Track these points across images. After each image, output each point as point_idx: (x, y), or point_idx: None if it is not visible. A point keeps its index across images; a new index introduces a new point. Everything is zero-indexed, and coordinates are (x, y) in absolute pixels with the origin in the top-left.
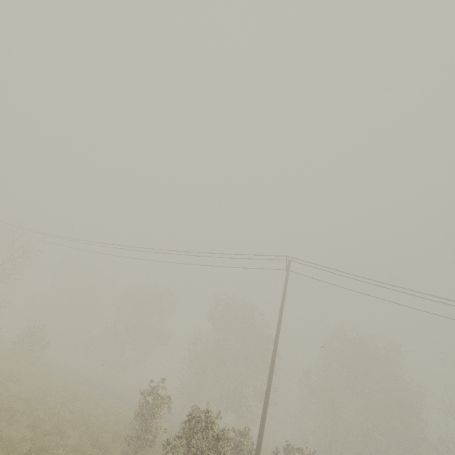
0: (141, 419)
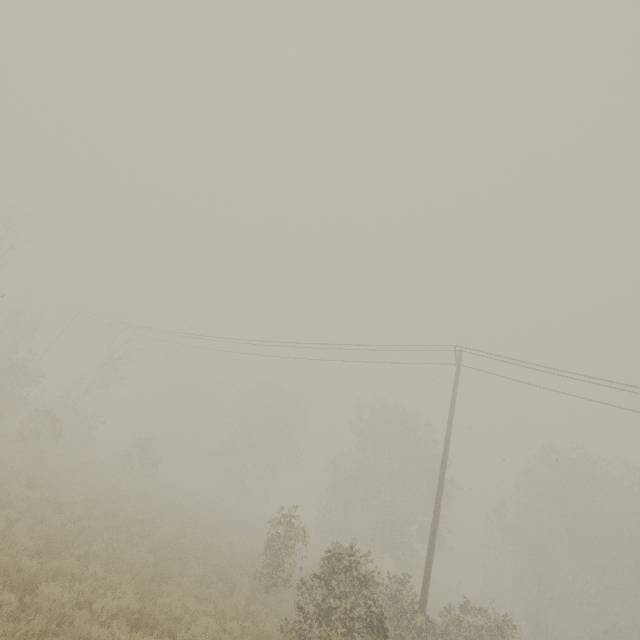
0: (271, 553)
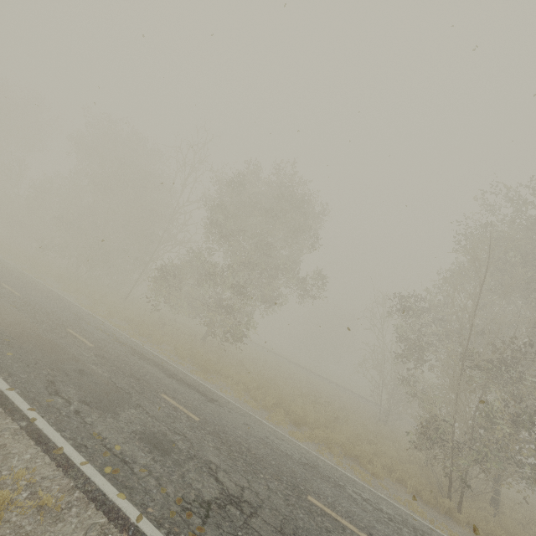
0: None
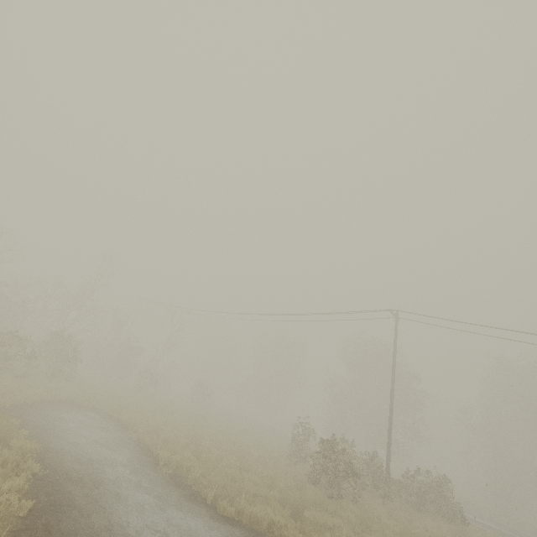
0: (294, 444)
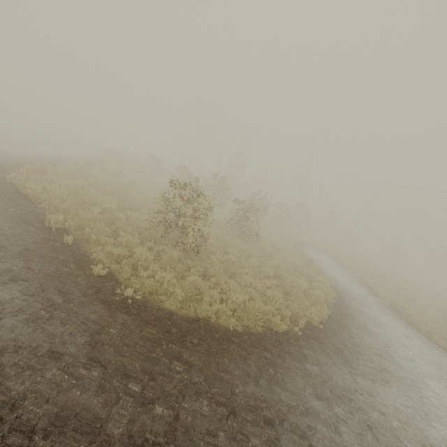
0: None
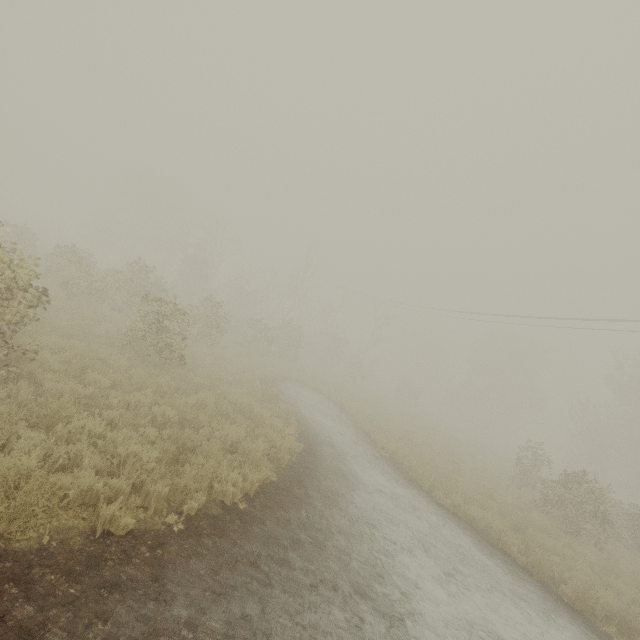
0: (520, 467)
